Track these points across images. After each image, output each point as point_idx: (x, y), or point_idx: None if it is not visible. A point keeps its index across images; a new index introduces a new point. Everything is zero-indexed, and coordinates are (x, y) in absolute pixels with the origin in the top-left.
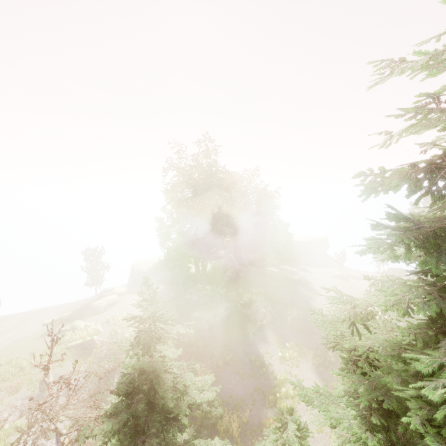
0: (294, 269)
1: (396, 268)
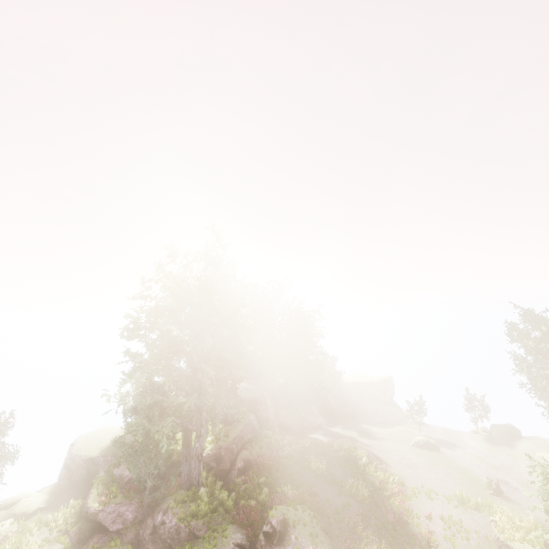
0: (352, 433)
1: (504, 425)
